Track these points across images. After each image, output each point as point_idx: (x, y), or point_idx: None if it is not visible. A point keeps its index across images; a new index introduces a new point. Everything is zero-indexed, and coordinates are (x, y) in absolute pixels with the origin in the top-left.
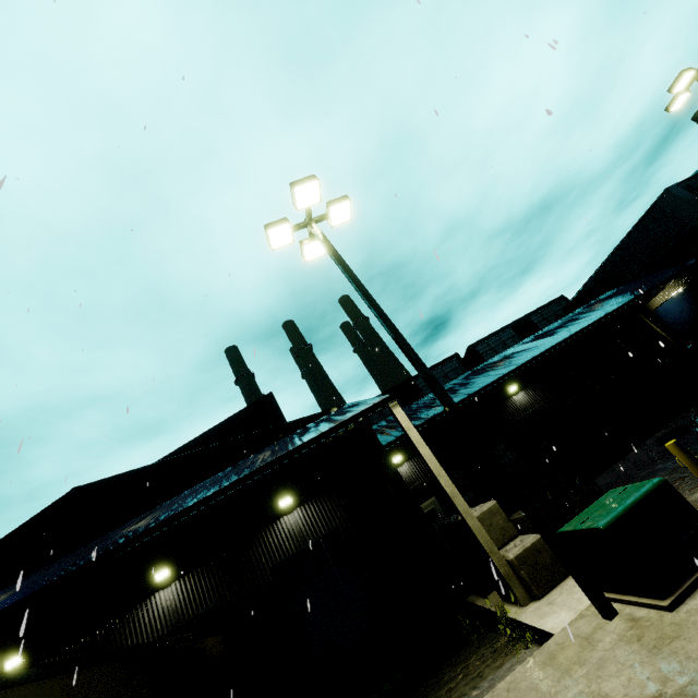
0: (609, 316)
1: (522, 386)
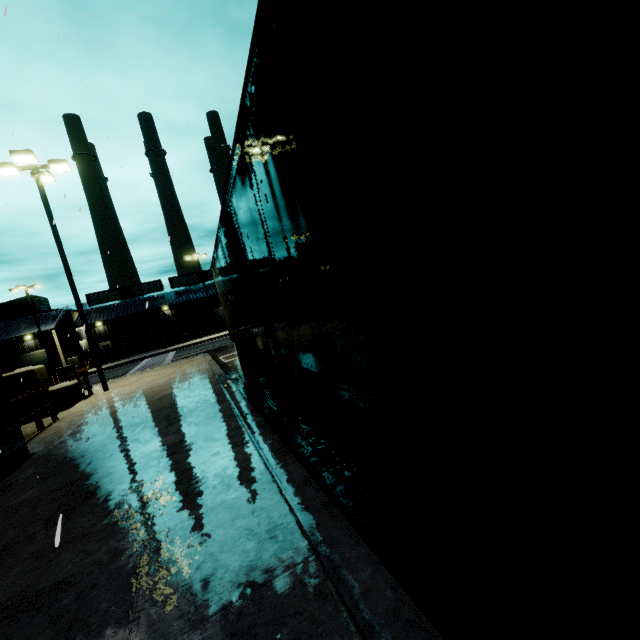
0: (190, 301)
1: (171, 308)
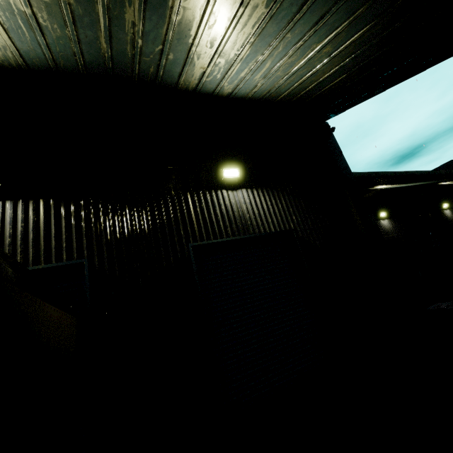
0: None
1: (388, 216)
